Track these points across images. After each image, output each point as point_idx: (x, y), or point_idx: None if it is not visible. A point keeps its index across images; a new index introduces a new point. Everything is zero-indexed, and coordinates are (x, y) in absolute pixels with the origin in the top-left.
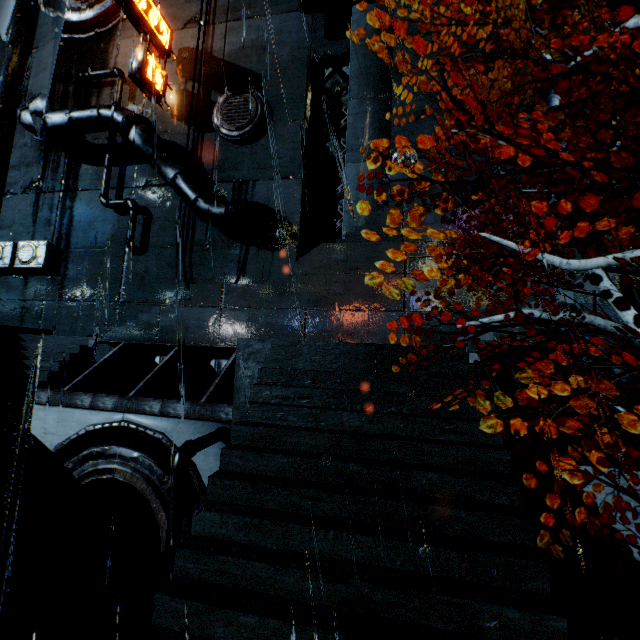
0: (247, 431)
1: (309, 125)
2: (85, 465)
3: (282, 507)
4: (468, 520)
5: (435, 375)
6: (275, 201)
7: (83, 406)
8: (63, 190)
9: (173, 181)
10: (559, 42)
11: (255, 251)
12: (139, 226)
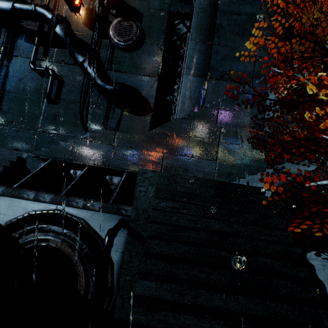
0: (158, 228)
1: (164, 49)
2: (28, 236)
3: (188, 277)
4: (290, 286)
5: (250, 201)
6: (141, 88)
7: (28, 198)
8: (2, 53)
9: (82, 63)
10: (299, 37)
11: (127, 114)
12: (55, 86)
